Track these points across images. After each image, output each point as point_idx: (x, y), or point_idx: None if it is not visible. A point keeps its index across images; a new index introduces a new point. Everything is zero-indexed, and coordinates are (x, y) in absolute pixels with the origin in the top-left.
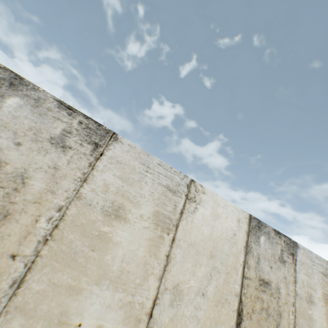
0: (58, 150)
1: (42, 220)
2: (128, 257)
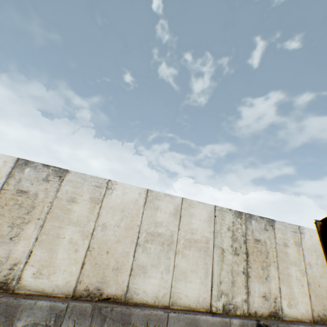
0: (266, 231)
1: (273, 251)
2: (293, 257)
